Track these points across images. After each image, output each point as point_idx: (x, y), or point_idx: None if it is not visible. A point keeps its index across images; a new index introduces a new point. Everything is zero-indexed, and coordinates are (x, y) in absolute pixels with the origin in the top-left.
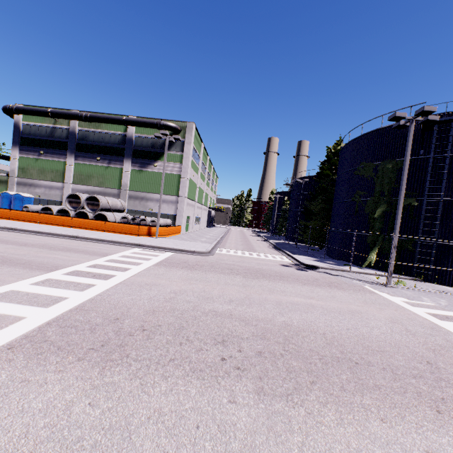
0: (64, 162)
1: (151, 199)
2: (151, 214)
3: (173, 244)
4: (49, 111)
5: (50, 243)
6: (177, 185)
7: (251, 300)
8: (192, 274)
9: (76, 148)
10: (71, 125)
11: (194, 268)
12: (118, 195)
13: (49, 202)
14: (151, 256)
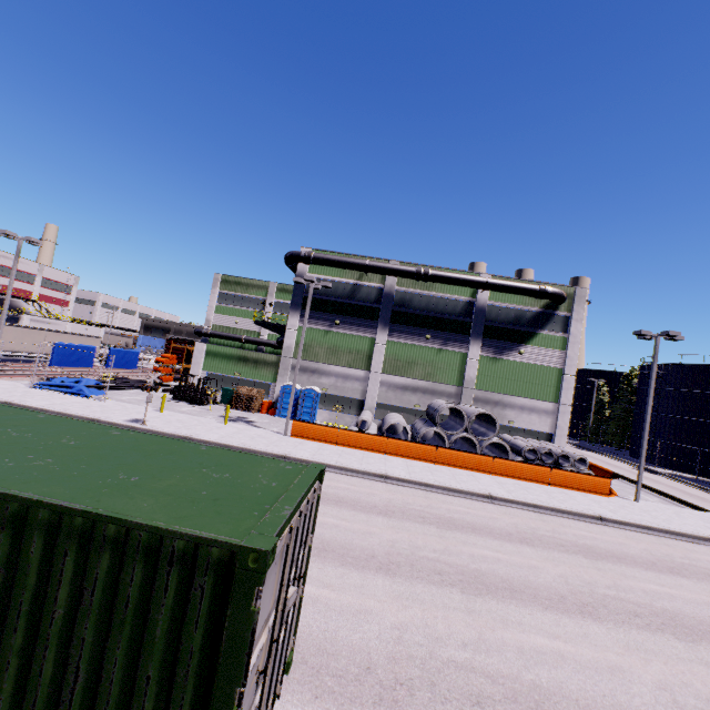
0: (369, 338)
1: (510, 406)
2: (508, 428)
3: None
4: (367, 263)
5: (647, 550)
6: (555, 384)
7: None
8: None
9: (390, 318)
10: (387, 283)
11: None
12: (456, 395)
13: (341, 399)
14: None
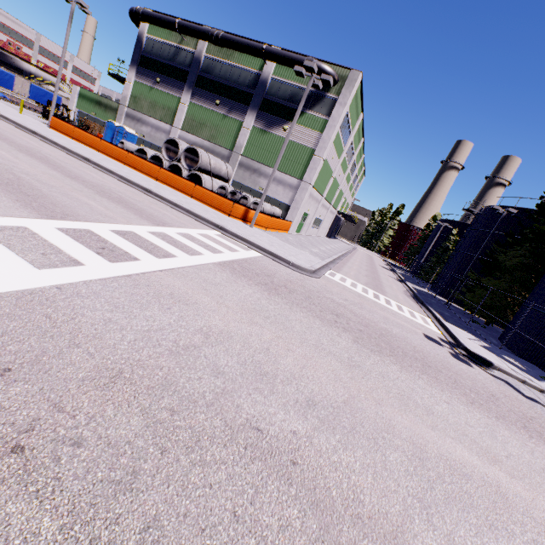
0: (178, 98)
1: (265, 175)
2: (259, 194)
3: (267, 242)
4: (177, 22)
5: (110, 186)
6: (305, 163)
7: (356, 417)
8: (266, 303)
9: (195, 83)
10: (198, 48)
11: (276, 291)
12: (228, 158)
13: (152, 146)
14: (225, 248)
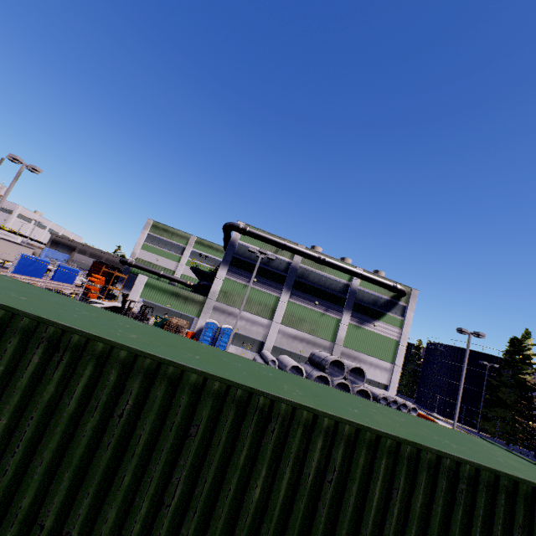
0: (275, 296)
1: (363, 361)
2: None
3: None
4: (285, 244)
5: None
6: (393, 351)
7: None
8: None
9: (292, 285)
10: (295, 260)
11: None
12: (329, 348)
13: (247, 338)
14: None
